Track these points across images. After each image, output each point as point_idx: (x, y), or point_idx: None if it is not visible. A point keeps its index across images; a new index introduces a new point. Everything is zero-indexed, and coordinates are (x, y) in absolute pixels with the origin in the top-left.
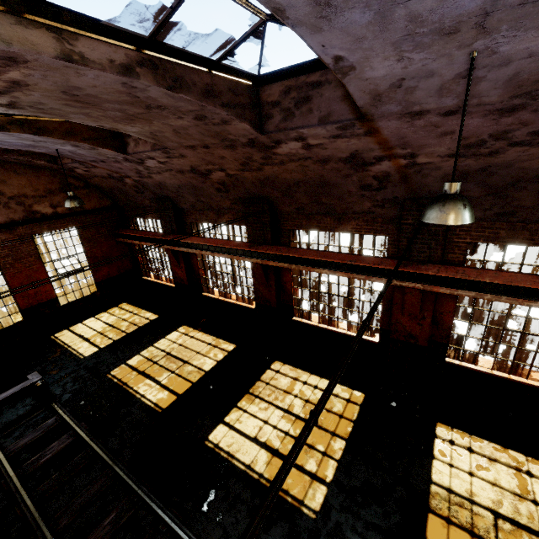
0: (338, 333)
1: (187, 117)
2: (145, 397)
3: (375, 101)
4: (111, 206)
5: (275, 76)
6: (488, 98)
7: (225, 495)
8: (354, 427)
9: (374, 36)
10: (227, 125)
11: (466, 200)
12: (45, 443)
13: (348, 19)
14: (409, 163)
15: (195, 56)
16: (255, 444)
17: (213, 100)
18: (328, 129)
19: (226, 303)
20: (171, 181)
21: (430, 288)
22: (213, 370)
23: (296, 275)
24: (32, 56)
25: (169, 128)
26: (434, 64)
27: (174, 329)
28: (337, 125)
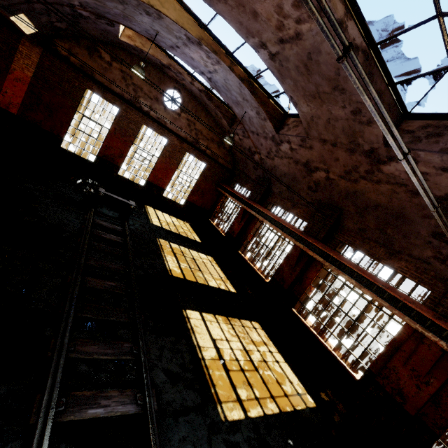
0: (322, 345)
1: (348, 108)
2: (167, 262)
3: None
4: (230, 169)
5: (422, 116)
6: None
7: (174, 342)
8: (293, 412)
9: None
10: (368, 126)
11: None
12: (109, 232)
13: None
14: None
15: (387, 71)
16: (212, 342)
17: None
18: (443, 158)
19: (249, 267)
20: (283, 168)
21: None
22: (214, 288)
23: (319, 280)
24: None
25: (327, 116)
26: None
27: (205, 254)
28: None
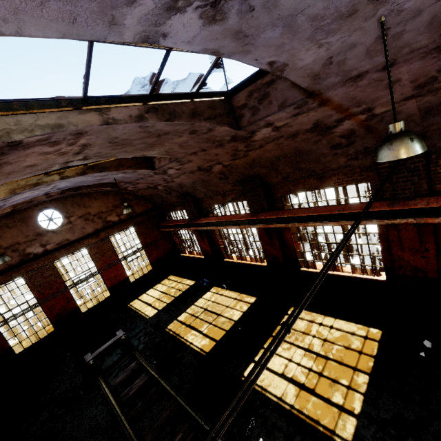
0: (343, 276)
1: (184, 134)
2: (193, 344)
3: (315, 80)
4: (153, 208)
5: (240, 87)
6: (417, 43)
7: (263, 423)
8: (376, 362)
9: (290, 40)
10: (212, 131)
11: (413, 134)
12: (132, 380)
13: (265, 38)
14: (369, 116)
15: (181, 94)
16: (283, 379)
17: (198, 118)
18: (287, 111)
19: (244, 264)
20: (187, 180)
21: (424, 220)
22: (240, 319)
23: (295, 232)
24: (89, 128)
25: (176, 145)
26: (352, 38)
27: (208, 290)
28: (293, 106)
